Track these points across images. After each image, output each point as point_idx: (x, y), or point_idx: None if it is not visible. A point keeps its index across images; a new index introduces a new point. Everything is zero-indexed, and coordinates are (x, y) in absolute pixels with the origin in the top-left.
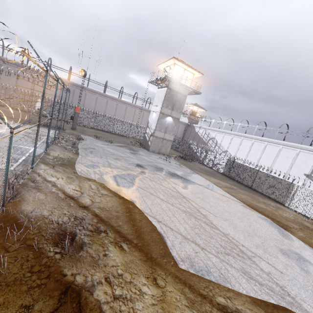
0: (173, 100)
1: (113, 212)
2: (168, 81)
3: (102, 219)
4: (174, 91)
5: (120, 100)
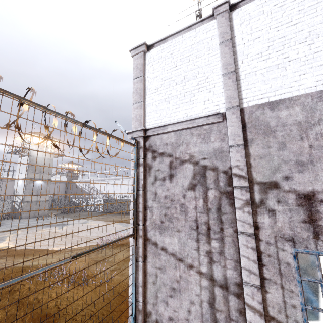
0: (39, 164)
1: None
2: (29, 151)
3: None
4: (39, 157)
5: None
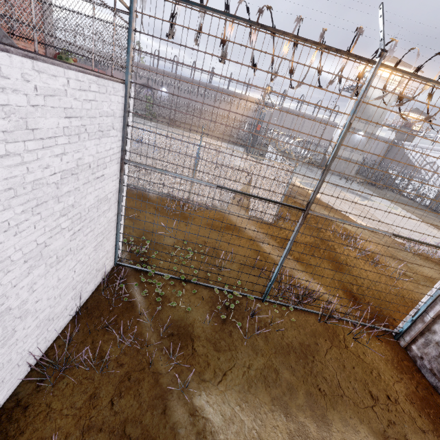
0: (370, 110)
1: (304, 193)
2: None
3: (300, 193)
4: (373, 99)
5: (298, 113)
